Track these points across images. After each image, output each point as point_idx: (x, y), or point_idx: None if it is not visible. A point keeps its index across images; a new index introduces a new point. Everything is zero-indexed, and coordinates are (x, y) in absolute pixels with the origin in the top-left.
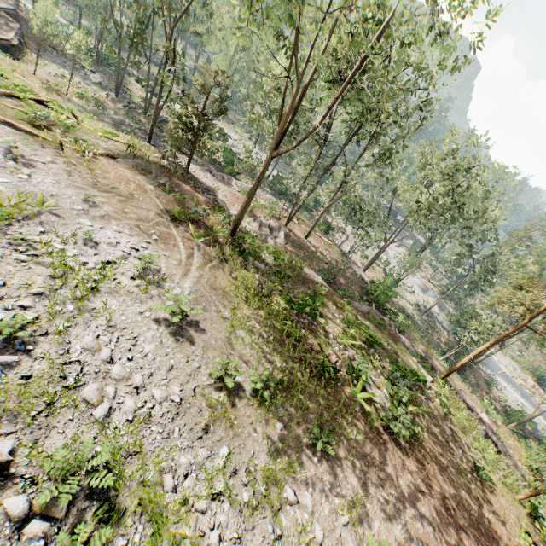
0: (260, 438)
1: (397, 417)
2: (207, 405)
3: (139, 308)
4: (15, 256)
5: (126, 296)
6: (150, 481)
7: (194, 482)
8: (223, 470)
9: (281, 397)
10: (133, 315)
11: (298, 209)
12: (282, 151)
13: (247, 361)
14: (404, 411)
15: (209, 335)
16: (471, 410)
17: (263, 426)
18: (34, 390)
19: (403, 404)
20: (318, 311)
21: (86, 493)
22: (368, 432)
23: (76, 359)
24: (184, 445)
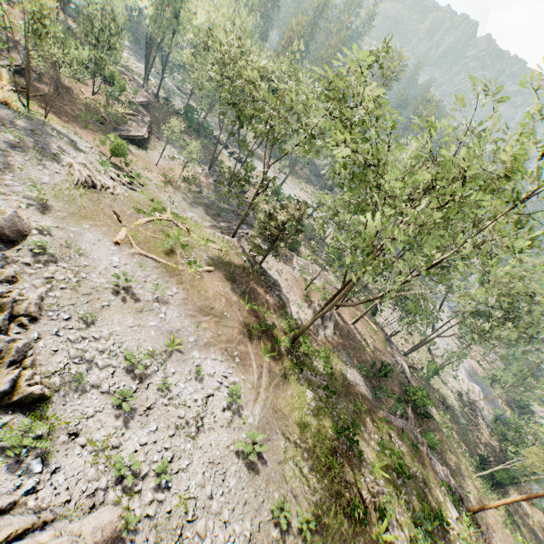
0: None
1: None
2: (267, 540)
3: (227, 442)
4: (161, 401)
5: (219, 430)
6: None
7: None
8: None
9: (318, 534)
10: (223, 449)
11: (349, 298)
12: (345, 304)
13: (296, 495)
14: None
15: (270, 468)
16: None
17: None
18: (173, 522)
19: None
20: (356, 432)
21: None
22: None
23: (193, 495)
24: None
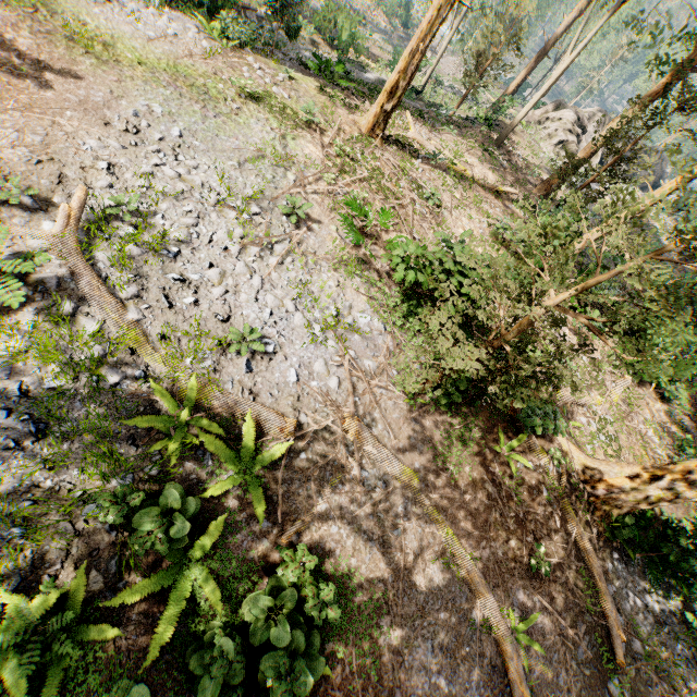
0: None
1: None
2: None
3: None
4: None
5: None
6: None
7: None
8: None
9: None
10: None
11: None
12: None
13: None
14: None
15: None
16: None
17: None
18: None
19: None
20: None
21: None
22: None
23: None
24: None
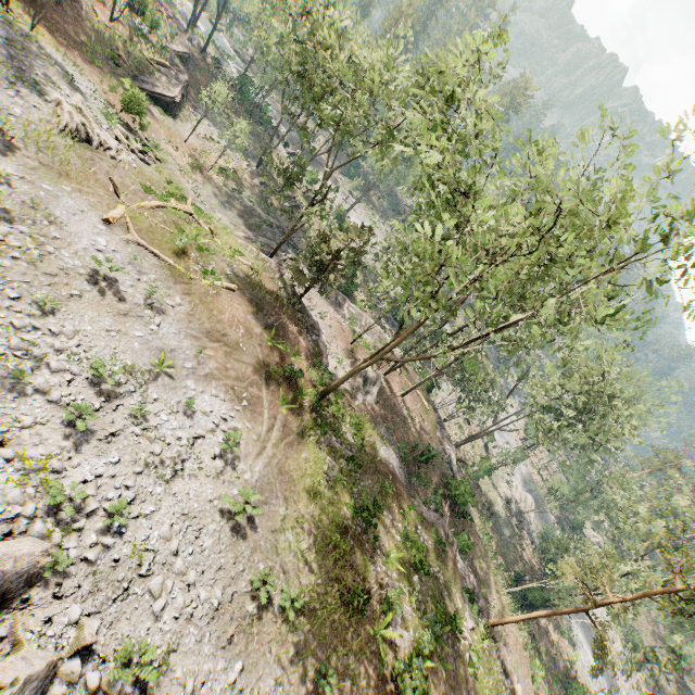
0: (272, 660)
1: (411, 667)
2: (238, 614)
3: (211, 495)
4: (131, 429)
5: (204, 479)
6: (177, 680)
7: (208, 690)
8: (233, 684)
9: (305, 618)
10: (204, 502)
11: (403, 364)
12: (392, 357)
13: (286, 571)
14: (419, 666)
15: (261, 535)
16: (506, 675)
17: (278, 647)
18: (119, 573)
19: (423, 654)
20: (377, 515)
21: (133, 678)
22: (374, 677)
23: (152, 547)
24: (210, 651)
